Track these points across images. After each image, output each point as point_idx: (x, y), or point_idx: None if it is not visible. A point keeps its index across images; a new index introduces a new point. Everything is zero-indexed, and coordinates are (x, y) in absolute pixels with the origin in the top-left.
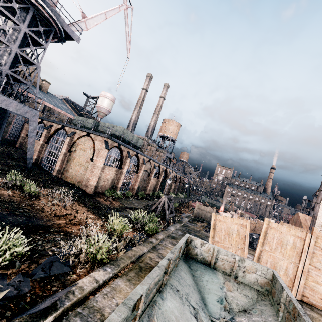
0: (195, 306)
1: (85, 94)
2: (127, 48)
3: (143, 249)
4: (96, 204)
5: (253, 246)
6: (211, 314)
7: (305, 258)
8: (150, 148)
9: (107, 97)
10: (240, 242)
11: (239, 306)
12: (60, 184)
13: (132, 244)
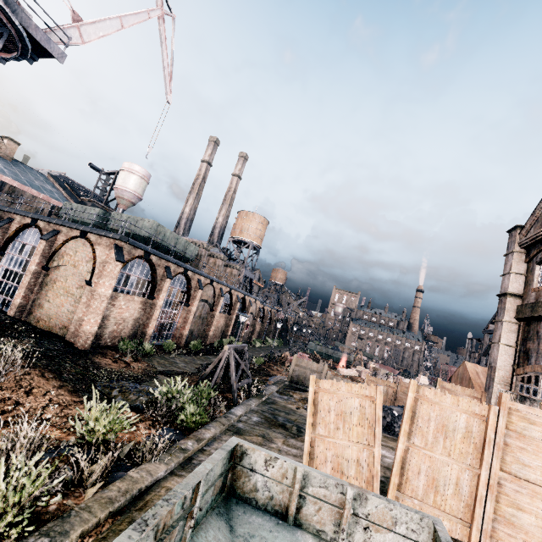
0: None
1: (93, 167)
2: (165, 84)
3: (156, 471)
4: (91, 371)
5: (394, 430)
6: None
7: (490, 458)
8: (213, 261)
9: (134, 173)
10: (366, 432)
11: None
12: (14, 333)
13: (133, 461)
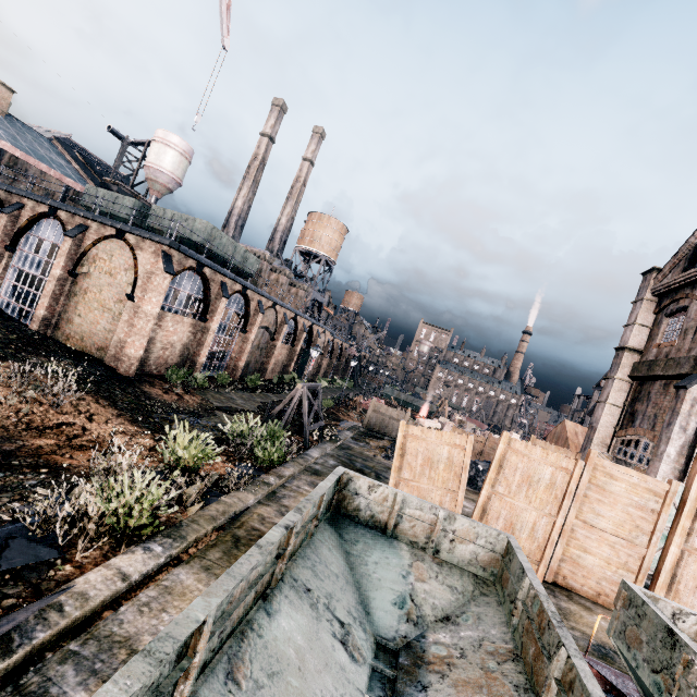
0: (346, 618)
1: (114, 132)
2: (221, 19)
3: (246, 499)
4: (143, 401)
5: (476, 484)
6: (378, 630)
7: (568, 507)
8: (275, 277)
9: (172, 147)
10: (451, 479)
11: (436, 610)
12: (49, 352)
13: (220, 490)
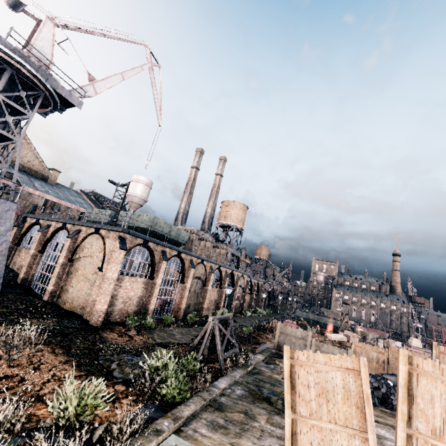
0: None
1: (112, 182)
2: (157, 113)
3: None
4: (97, 345)
5: (391, 404)
6: None
7: None
8: (204, 243)
9: (140, 182)
10: (354, 414)
11: None
12: (42, 315)
13: (104, 445)
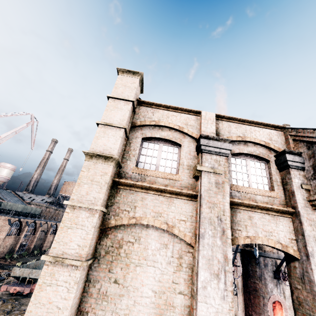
0: None
1: None
2: (31, 144)
3: None
4: None
5: None
6: None
7: None
8: (49, 210)
9: (7, 168)
10: None
11: None
12: None
13: None
